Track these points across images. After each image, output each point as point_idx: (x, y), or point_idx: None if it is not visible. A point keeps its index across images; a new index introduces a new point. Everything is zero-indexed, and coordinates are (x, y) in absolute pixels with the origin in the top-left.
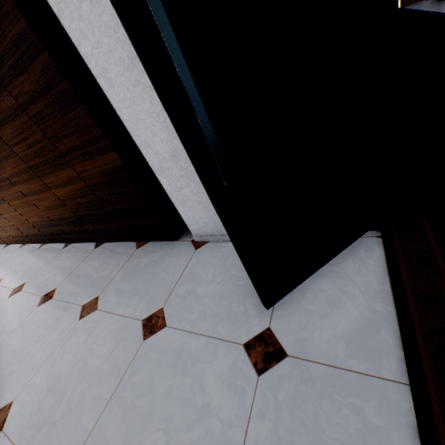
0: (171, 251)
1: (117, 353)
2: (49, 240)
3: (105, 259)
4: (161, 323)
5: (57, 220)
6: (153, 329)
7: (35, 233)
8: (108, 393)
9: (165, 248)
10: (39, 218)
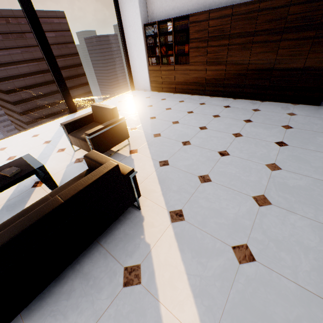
0: (319, 108)
1: None
2: (221, 95)
3: (276, 105)
4: None
5: (249, 85)
6: None
7: (216, 90)
8: None
9: (313, 107)
10: (235, 82)
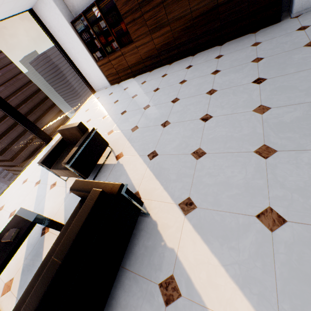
0: (281, 24)
1: (294, 36)
2: (178, 58)
3: (237, 42)
4: (307, 26)
5: (201, 34)
6: (305, 28)
7: (171, 55)
8: (304, 37)
9: (275, 26)
10: (187, 38)
